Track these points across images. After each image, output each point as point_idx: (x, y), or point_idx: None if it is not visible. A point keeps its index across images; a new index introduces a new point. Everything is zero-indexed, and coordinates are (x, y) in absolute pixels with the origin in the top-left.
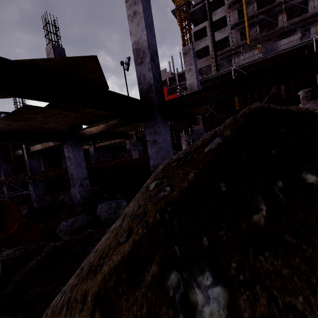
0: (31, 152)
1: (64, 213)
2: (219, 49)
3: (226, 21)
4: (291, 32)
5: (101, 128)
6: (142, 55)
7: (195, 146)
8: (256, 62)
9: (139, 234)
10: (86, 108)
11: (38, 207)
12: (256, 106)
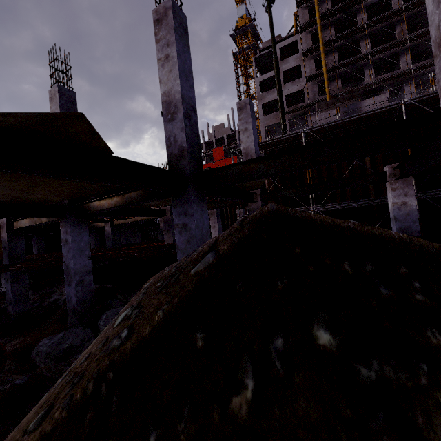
0: (14, 229)
1: (54, 323)
2: (292, 104)
3: (300, 71)
4: (378, 91)
5: (115, 203)
6: (174, 110)
7: (189, 259)
8: (333, 125)
9: (54, 420)
10: (77, 179)
11: (14, 312)
12: (269, 209)
